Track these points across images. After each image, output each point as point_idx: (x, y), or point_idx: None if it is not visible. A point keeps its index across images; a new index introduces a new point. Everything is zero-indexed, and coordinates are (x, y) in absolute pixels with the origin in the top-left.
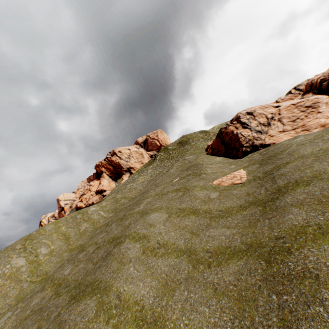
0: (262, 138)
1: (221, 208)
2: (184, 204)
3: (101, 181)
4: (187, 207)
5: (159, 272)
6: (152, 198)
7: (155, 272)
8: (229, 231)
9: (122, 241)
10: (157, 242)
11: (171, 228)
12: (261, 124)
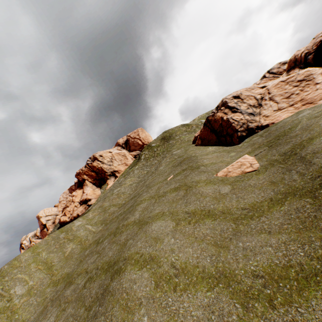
0: (257, 120)
1: (244, 205)
2: (191, 206)
3: (84, 190)
4: (197, 209)
5: (190, 321)
6: (148, 202)
7: (184, 321)
8: (273, 237)
9: (121, 269)
10: (171, 266)
11: (186, 241)
12: (252, 106)
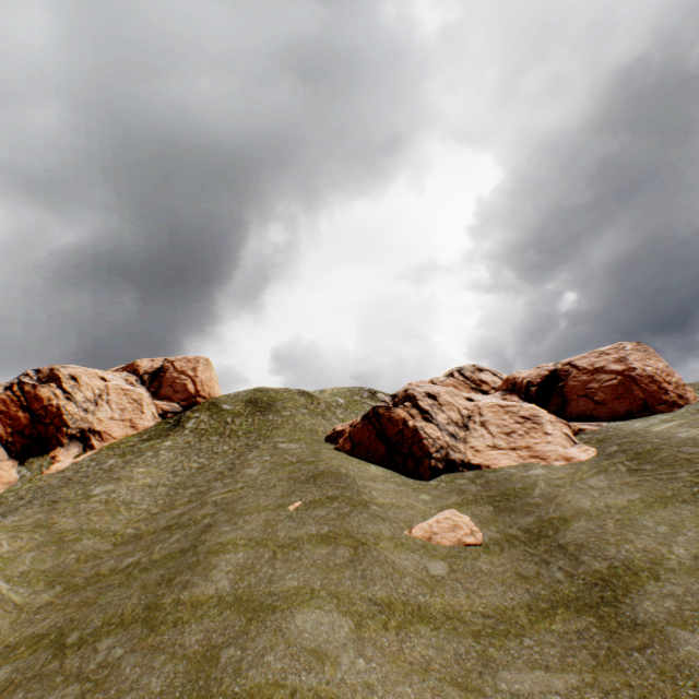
0: (462, 449)
1: (484, 608)
2: (379, 588)
3: None
4: (394, 597)
5: None
6: (249, 552)
7: None
8: (556, 678)
9: None
10: None
11: (392, 668)
12: (454, 422)
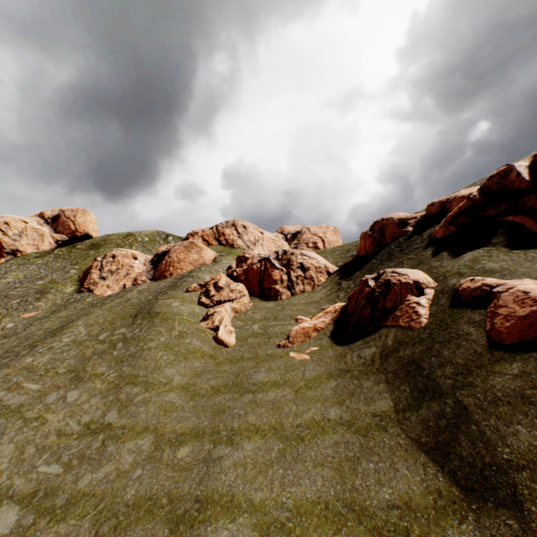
0: (98, 285)
1: None
2: None
3: None
4: None
5: None
6: None
7: None
8: None
9: None
10: None
11: None
12: (111, 271)
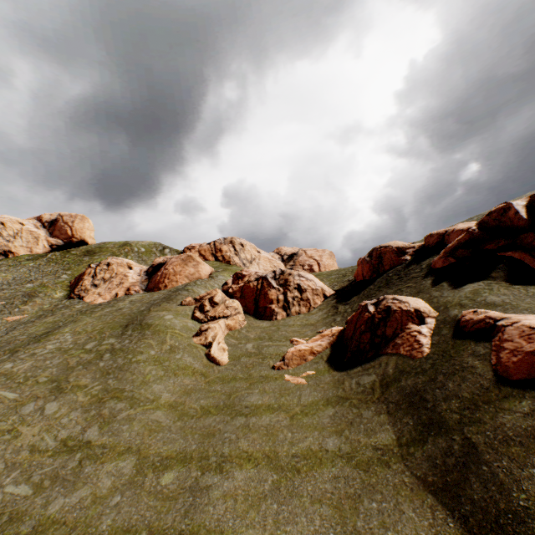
0: (89, 292)
1: None
2: None
3: None
4: None
5: None
6: None
7: None
8: None
9: None
10: None
11: None
12: (104, 279)
